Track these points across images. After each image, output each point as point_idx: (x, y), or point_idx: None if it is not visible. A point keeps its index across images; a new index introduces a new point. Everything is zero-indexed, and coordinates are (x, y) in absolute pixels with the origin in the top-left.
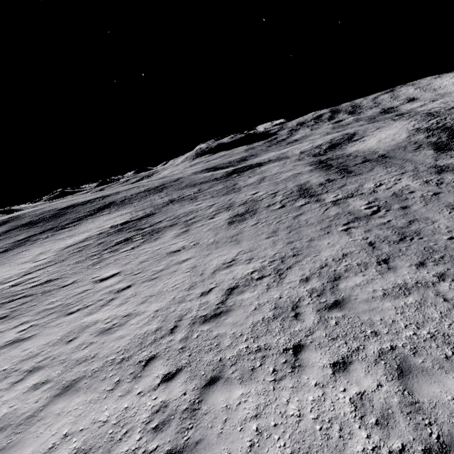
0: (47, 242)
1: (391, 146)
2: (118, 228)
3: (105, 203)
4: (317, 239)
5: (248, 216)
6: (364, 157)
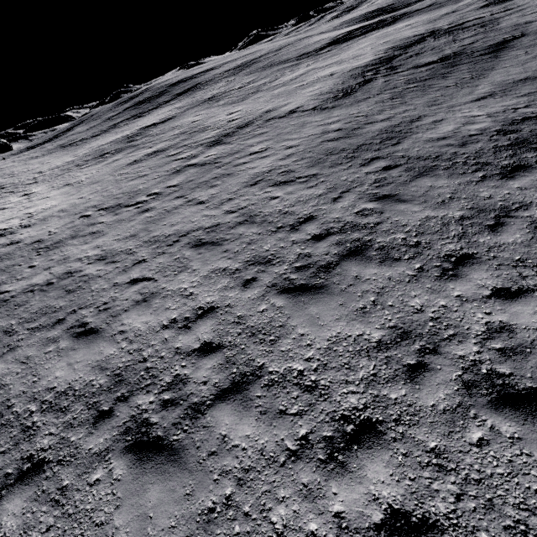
0: (112, 133)
1: None
2: (135, 133)
3: (195, 83)
4: (62, 217)
5: (150, 157)
6: (473, 42)
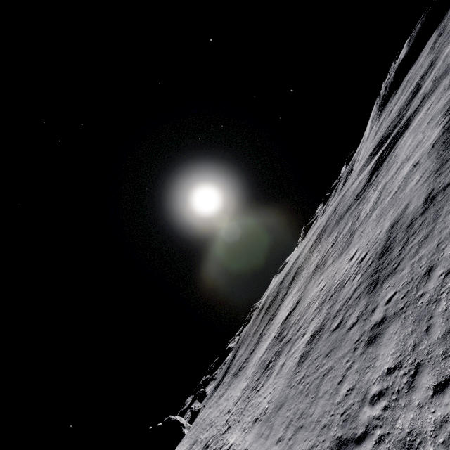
0: (262, 342)
1: None
2: (280, 331)
3: (295, 270)
4: None
5: (313, 344)
6: None
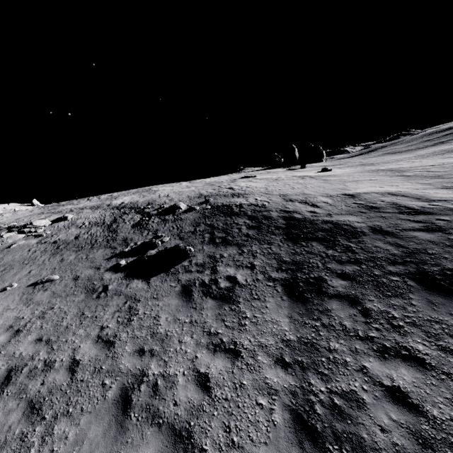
0: (444, 145)
1: None
2: None
3: None
4: None
5: None
6: None
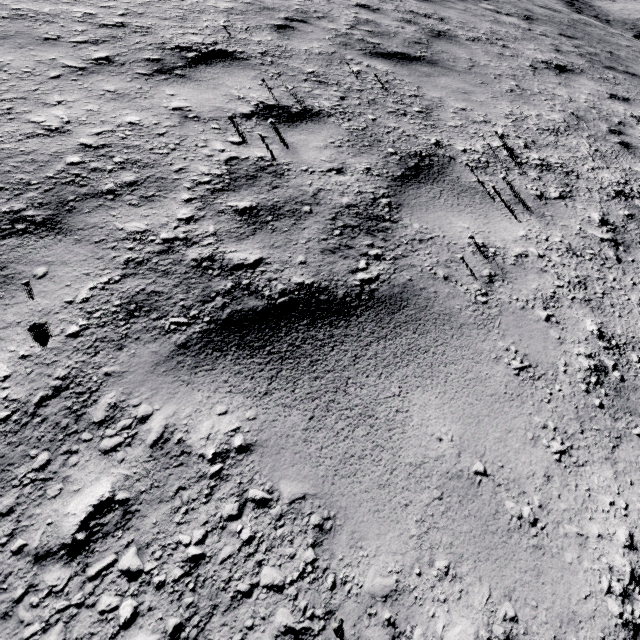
0: None
1: (621, 18)
2: None
3: None
4: None
5: None
6: (598, 14)
